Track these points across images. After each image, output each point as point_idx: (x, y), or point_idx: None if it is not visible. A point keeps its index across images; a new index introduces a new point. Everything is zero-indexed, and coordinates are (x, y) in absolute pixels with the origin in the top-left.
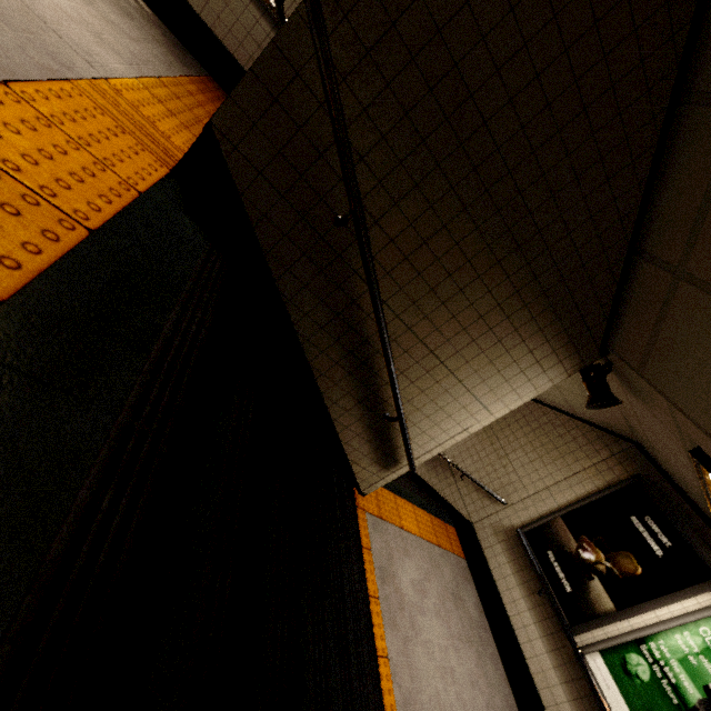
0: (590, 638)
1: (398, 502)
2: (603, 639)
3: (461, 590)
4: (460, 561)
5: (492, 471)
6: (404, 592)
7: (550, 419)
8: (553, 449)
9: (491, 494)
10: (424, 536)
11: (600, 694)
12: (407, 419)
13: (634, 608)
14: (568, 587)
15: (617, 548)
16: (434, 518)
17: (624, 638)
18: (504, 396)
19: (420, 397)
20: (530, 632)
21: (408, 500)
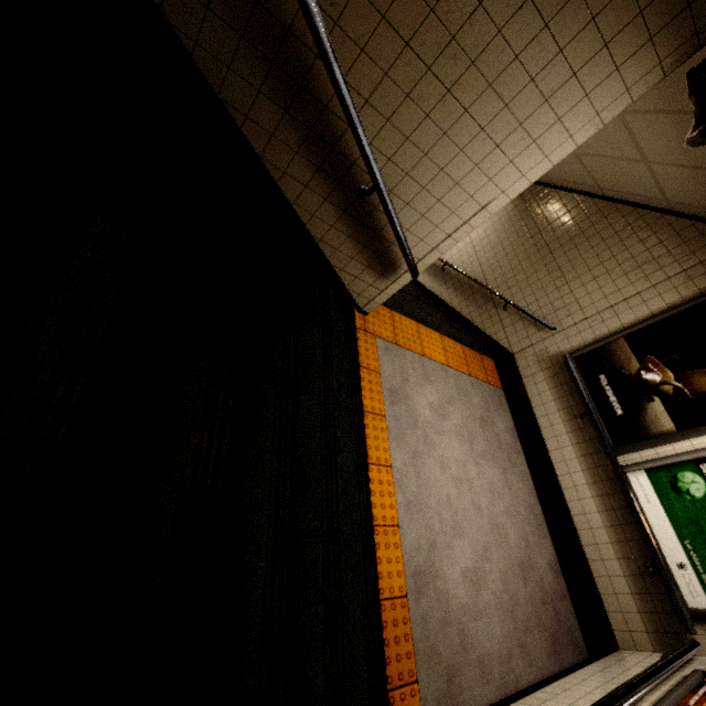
0: (636, 458)
1: (421, 331)
2: (653, 459)
3: (492, 416)
4: (495, 391)
5: (543, 296)
6: (419, 413)
7: (631, 221)
8: (628, 259)
9: (538, 321)
10: (453, 365)
11: (637, 507)
12: (394, 194)
13: (703, 428)
14: (619, 410)
15: (694, 366)
16: (468, 349)
17: (681, 457)
18: (543, 134)
19: (406, 149)
20: (566, 453)
21: (435, 330)
